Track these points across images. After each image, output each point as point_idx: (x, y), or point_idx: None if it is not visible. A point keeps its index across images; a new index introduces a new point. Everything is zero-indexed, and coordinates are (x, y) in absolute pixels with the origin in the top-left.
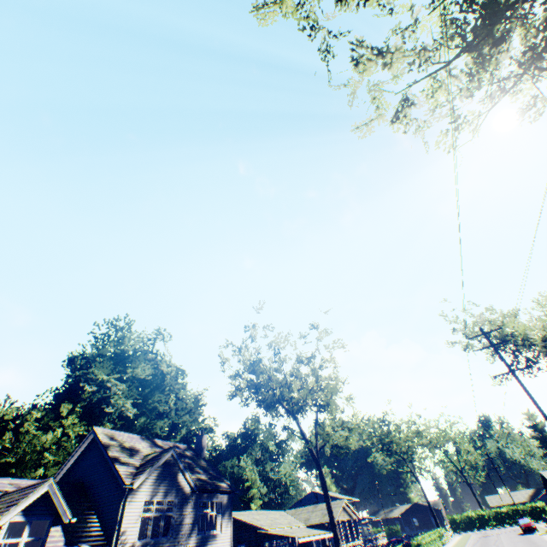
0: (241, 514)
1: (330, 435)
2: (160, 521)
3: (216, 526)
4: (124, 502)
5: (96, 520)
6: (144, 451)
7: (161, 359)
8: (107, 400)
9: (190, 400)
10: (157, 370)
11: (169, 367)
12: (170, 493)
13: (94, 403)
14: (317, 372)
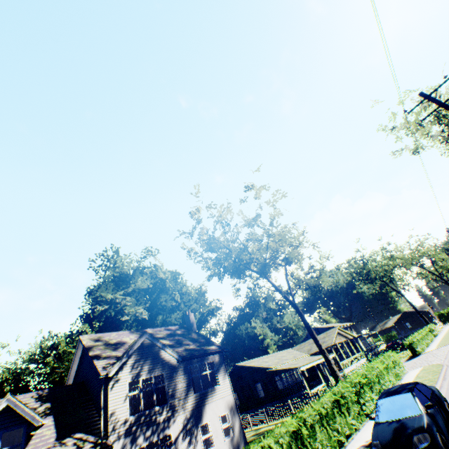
0: (252, 362)
1: (299, 280)
2: (152, 394)
3: (214, 381)
4: (107, 389)
5: (93, 409)
6: (130, 342)
7: (157, 270)
8: (121, 312)
9: (193, 292)
10: (158, 279)
11: (166, 273)
12: (155, 369)
13: (113, 317)
14: (269, 229)
